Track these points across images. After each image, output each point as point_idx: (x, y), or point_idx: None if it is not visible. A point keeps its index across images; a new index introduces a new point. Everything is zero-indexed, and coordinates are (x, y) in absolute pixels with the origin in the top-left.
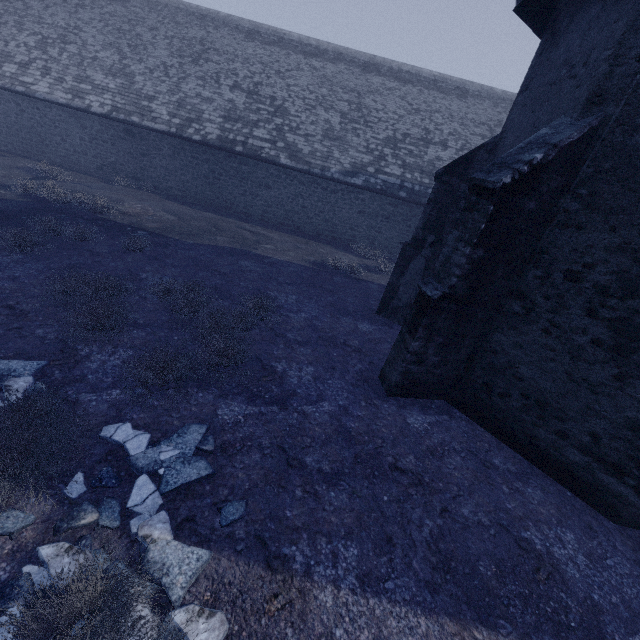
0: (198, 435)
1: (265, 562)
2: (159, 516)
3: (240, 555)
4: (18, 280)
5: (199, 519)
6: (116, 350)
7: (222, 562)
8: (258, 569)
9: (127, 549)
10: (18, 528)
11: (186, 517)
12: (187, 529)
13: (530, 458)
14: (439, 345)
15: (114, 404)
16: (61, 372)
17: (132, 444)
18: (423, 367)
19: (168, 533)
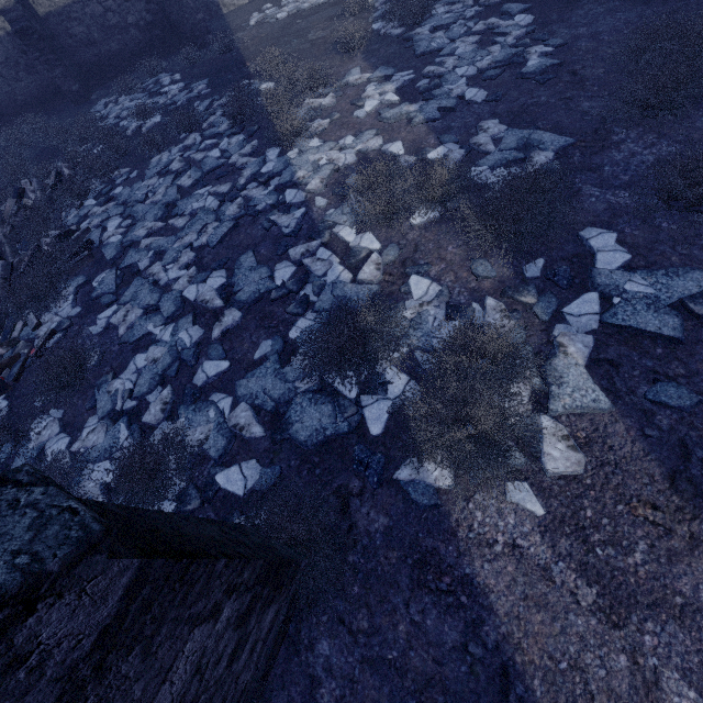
0: (694, 287)
1: (670, 471)
2: (584, 337)
3: (643, 438)
4: (597, 37)
5: (623, 371)
6: (657, 142)
7: (617, 425)
8: (654, 468)
9: (540, 343)
10: (483, 275)
11: (610, 359)
12: (603, 370)
13: None
14: None
15: (613, 208)
16: (581, 156)
17: (604, 257)
18: None
19: (582, 357)
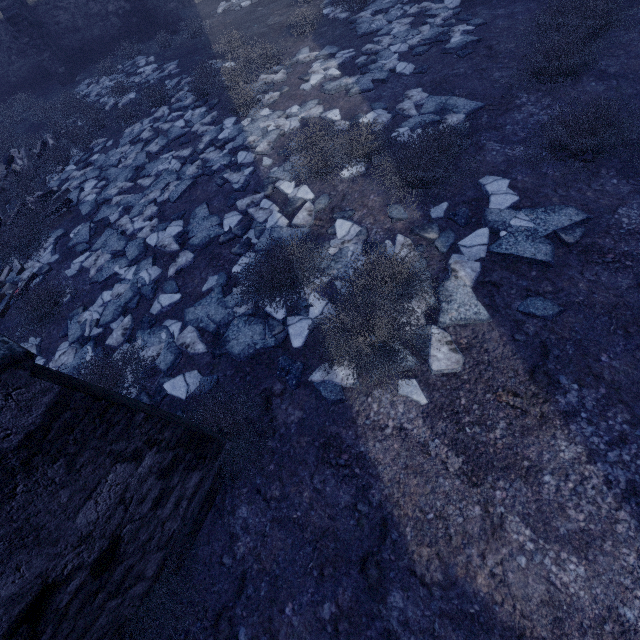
0: (566, 220)
1: (531, 367)
2: (473, 264)
3: (513, 342)
4: (513, 17)
5: (503, 291)
6: (552, 104)
7: (493, 333)
8: (519, 365)
9: (438, 271)
10: (396, 218)
11: (493, 281)
12: (487, 290)
13: None
14: None
15: (509, 160)
16: (488, 117)
17: (496, 199)
18: None
19: (469, 280)
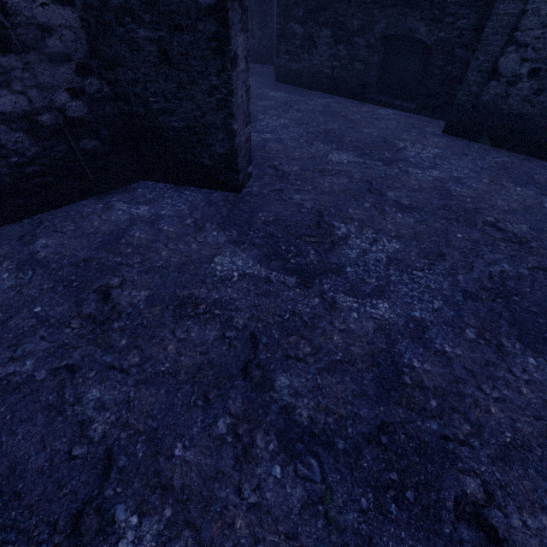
0: None
1: None
2: None
3: None
4: None
5: None
6: None
7: None
8: None
9: None
10: None
11: None
12: None
13: (275, 72)
14: (258, 23)
15: None
16: None
17: None
18: (256, 40)
19: None
